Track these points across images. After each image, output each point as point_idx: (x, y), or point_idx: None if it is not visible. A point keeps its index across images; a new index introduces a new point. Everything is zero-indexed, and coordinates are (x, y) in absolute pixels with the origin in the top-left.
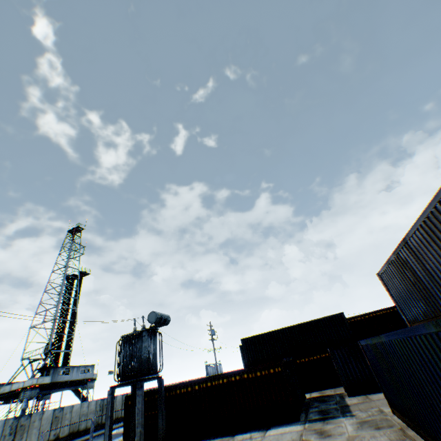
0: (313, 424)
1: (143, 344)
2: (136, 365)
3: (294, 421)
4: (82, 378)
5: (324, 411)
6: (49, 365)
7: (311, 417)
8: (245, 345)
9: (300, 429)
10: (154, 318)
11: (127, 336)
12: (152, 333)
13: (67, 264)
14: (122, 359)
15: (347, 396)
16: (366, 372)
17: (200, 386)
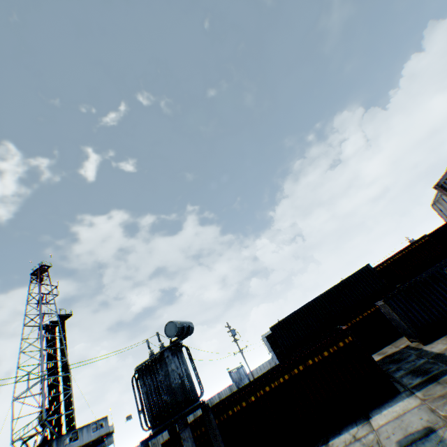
0: (428, 391)
1: (169, 367)
2: (168, 399)
3: (393, 396)
4: (96, 437)
5: (417, 370)
6: (51, 436)
7: (410, 383)
8: (276, 333)
9: (418, 404)
10: (173, 329)
11: (143, 365)
12: (176, 349)
13: (41, 312)
14: (147, 397)
15: (422, 346)
16: (433, 312)
17: (258, 396)
